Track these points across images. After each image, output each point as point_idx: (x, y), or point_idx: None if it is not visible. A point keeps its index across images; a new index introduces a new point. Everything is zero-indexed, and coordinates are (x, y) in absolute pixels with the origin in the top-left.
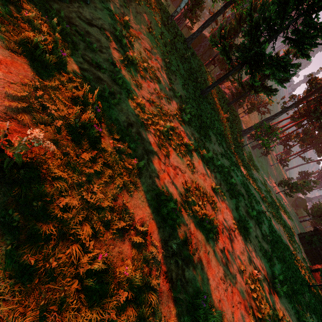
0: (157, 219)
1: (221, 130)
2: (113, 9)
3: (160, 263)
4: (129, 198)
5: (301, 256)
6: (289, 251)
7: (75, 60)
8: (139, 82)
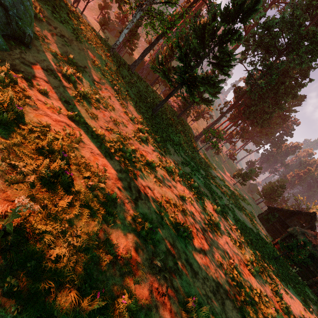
0: (139, 242)
1: (177, 141)
2: (56, 49)
3: (151, 282)
4: (111, 231)
5: (263, 235)
6: (254, 233)
7: (29, 109)
8: (94, 114)
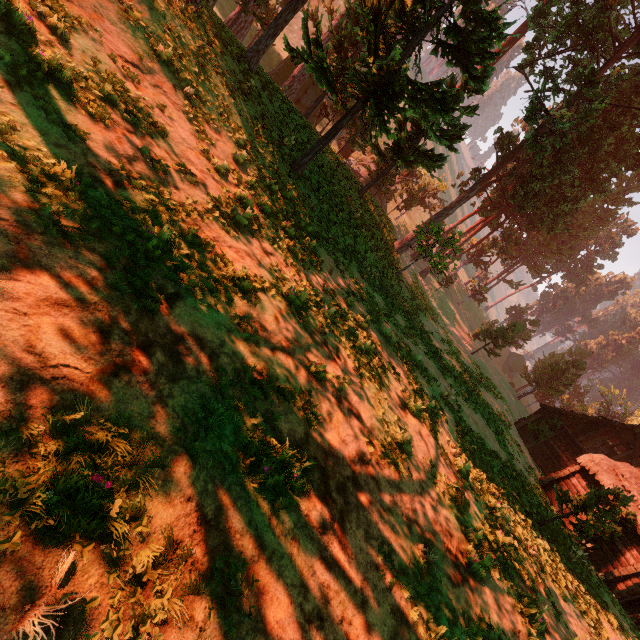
0: None
1: (347, 244)
2: None
3: None
4: None
5: (523, 466)
6: (500, 464)
7: None
8: (75, 127)
